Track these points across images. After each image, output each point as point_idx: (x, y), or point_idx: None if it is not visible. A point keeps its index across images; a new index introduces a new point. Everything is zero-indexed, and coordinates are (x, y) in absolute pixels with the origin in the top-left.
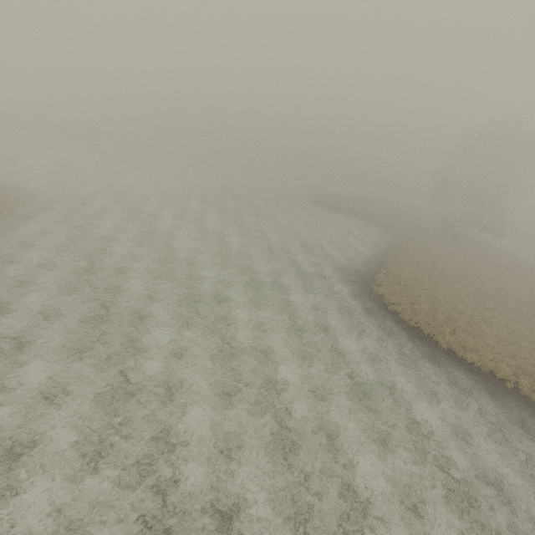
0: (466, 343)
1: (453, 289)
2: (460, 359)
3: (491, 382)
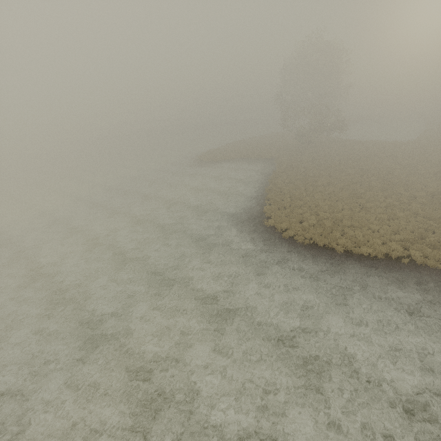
0: (357, 238)
1: (328, 191)
2: (357, 256)
3: (390, 266)
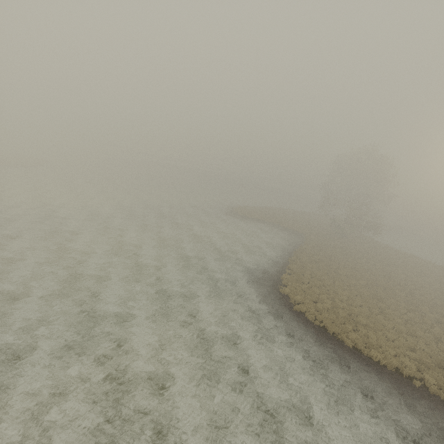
0: (369, 339)
1: (349, 283)
2: (366, 358)
3: (399, 382)
